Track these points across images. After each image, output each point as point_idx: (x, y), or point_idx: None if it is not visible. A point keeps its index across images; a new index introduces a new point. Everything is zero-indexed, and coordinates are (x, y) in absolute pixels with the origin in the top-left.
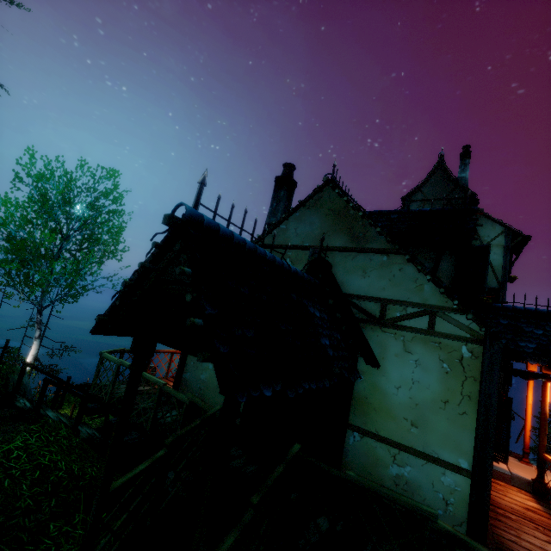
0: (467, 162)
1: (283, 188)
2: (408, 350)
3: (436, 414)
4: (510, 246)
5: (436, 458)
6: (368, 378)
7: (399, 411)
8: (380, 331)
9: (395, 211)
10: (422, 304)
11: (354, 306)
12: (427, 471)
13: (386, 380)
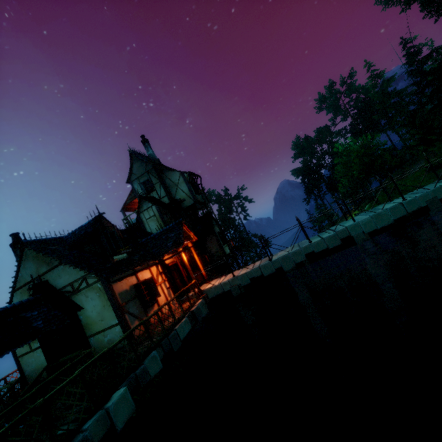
0: (147, 145)
1: (17, 249)
2: (87, 296)
3: (105, 312)
4: (186, 180)
5: (112, 326)
6: (83, 315)
7: (97, 319)
8: (77, 296)
9: (76, 229)
10: (80, 277)
11: (64, 292)
12: (112, 332)
13: (88, 311)
